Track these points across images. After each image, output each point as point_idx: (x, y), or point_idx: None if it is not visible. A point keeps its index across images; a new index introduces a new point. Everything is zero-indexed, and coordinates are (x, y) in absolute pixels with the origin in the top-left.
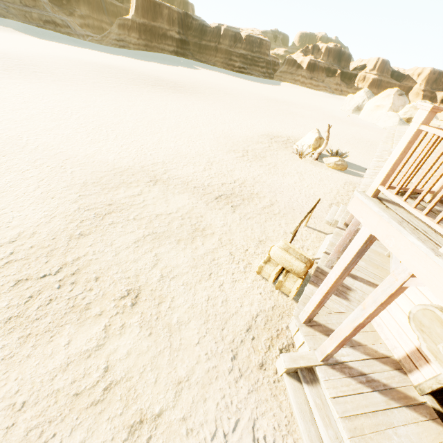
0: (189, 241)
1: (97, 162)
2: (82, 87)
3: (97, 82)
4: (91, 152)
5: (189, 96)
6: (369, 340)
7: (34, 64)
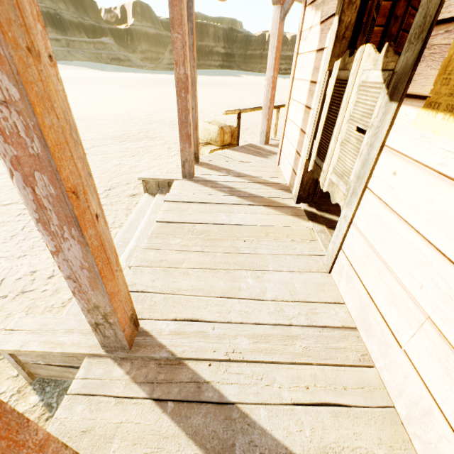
0: (133, 141)
1: (90, 112)
2: (116, 86)
3: (133, 84)
4: (90, 108)
5: (216, 87)
6: (265, 175)
7: (88, 80)
